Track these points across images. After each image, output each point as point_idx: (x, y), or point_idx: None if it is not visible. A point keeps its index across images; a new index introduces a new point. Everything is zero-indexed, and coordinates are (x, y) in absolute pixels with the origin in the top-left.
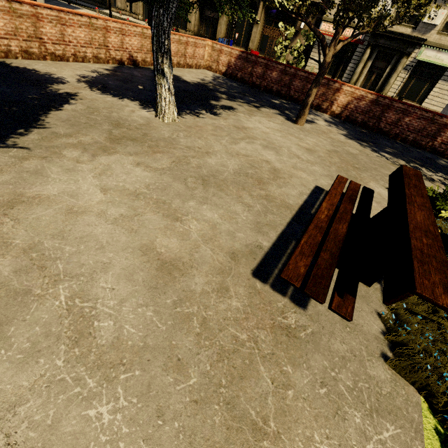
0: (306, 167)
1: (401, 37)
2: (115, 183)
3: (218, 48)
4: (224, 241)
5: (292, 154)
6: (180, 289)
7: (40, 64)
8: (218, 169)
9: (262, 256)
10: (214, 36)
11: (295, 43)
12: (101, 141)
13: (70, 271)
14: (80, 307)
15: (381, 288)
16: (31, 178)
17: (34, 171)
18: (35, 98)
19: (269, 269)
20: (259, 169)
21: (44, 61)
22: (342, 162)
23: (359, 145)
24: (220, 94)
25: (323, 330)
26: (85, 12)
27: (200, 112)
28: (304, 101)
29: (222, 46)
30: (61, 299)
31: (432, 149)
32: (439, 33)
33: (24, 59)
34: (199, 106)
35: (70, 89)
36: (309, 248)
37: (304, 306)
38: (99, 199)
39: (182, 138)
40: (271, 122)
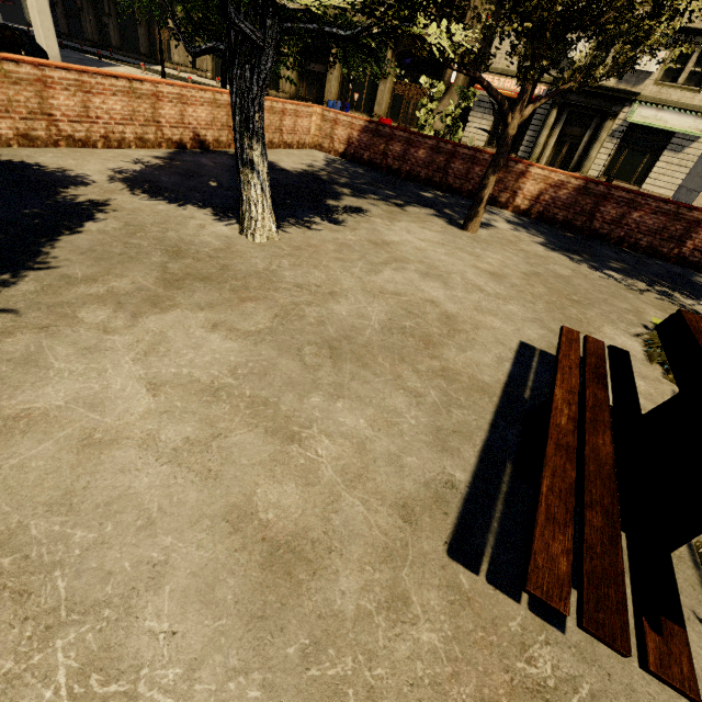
0: (497, 307)
1: (602, 91)
2: (173, 369)
3: (331, 117)
4: (384, 479)
5: (469, 284)
6: (312, 613)
7: (48, 154)
8: (354, 323)
9: (458, 506)
10: (321, 97)
11: (444, 105)
12: (148, 287)
13: (81, 597)
14: (101, 699)
15: (686, 554)
16: (16, 373)
17: (22, 359)
18: (35, 214)
19: (477, 535)
20: (421, 317)
21: (55, 150)
22: (551, 293)
23: (569, 260)
24: (339, 187)
25: (610, 683)
26: (124, 70)
27: (312, 220)
28: (476, 195)
29: (338, 114)
30: (58, 682)
31: (680, 259)
32: (658, 84)
33: (21, 148)
34: (310, 209)
35: (96, 194)
36: (560, 502)
37: (561, 624)
38: (143, 409)
39: (287, 269)
40: (426, 231)
